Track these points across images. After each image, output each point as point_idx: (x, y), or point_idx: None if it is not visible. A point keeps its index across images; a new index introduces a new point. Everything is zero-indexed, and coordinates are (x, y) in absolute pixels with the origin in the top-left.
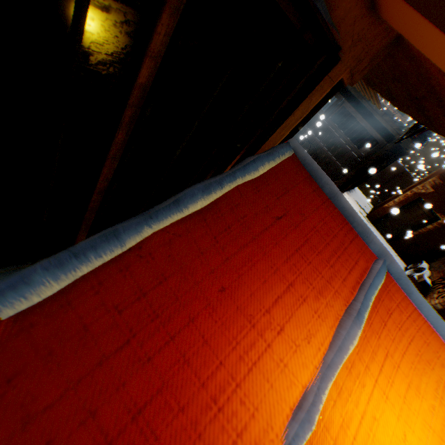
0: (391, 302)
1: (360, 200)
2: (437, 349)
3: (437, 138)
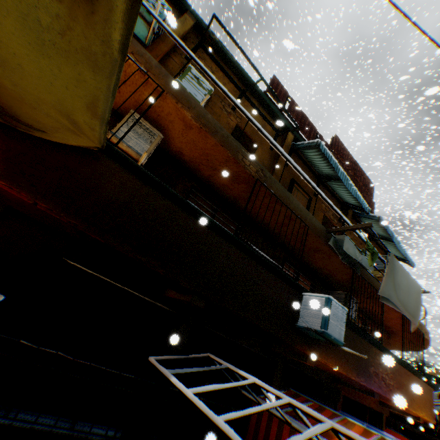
0: None
1: None
2: None
3: None
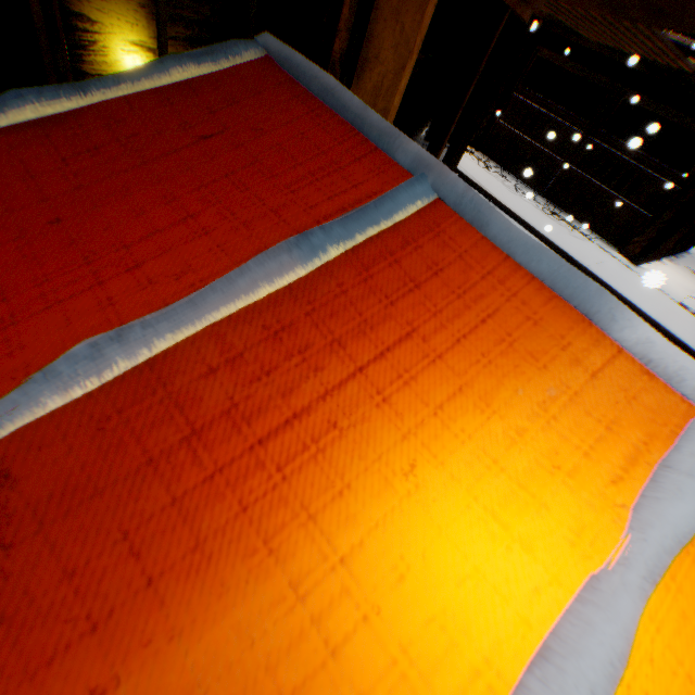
0: (447, 252)
1: None
2: (567, 331)
3: None
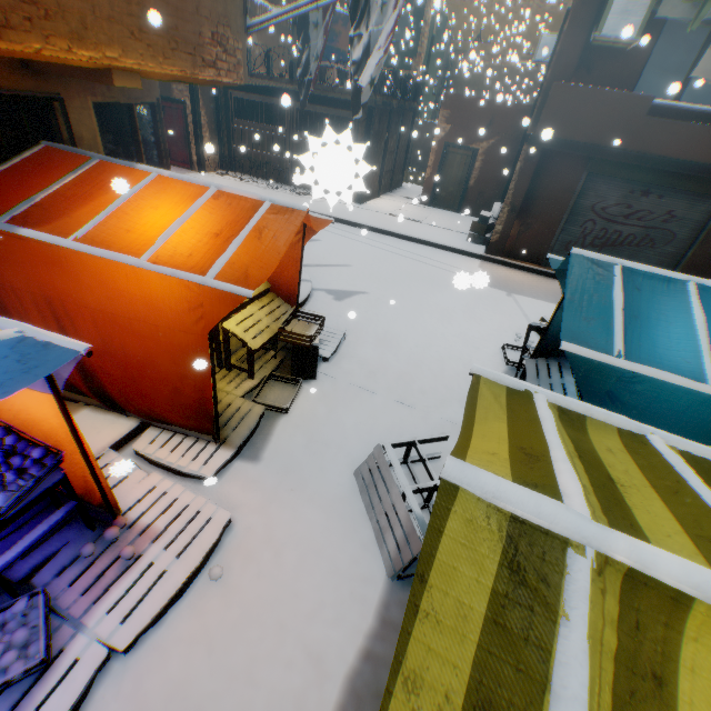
0: (107, 168)
1: (412, 193)
2: (132, 172)
3: (484, 65)
